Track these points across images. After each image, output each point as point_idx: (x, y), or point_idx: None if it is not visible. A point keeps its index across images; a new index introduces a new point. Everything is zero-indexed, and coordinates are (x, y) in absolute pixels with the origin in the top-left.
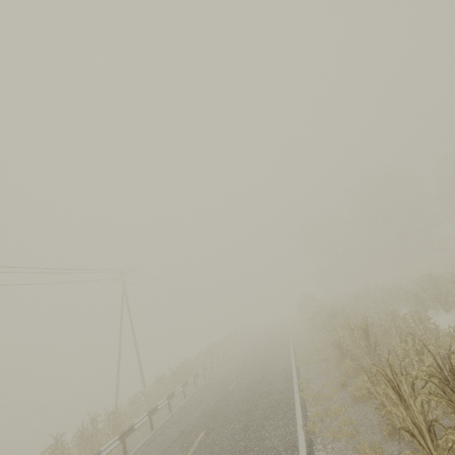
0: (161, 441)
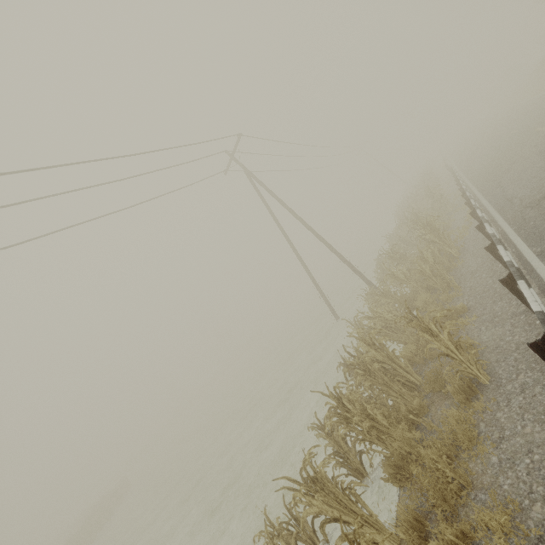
0: None
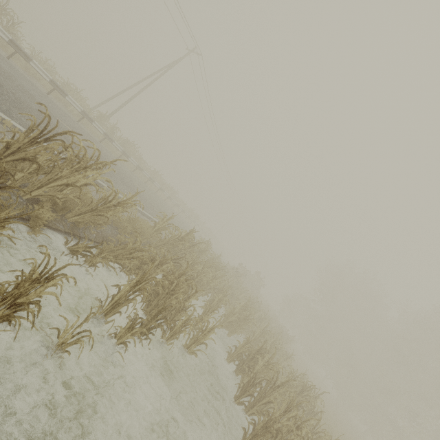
0: None
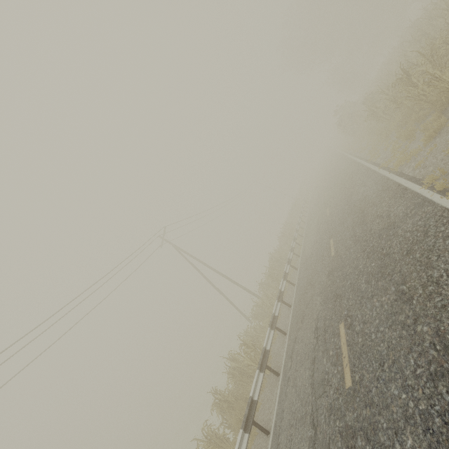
0: (301, 352)
